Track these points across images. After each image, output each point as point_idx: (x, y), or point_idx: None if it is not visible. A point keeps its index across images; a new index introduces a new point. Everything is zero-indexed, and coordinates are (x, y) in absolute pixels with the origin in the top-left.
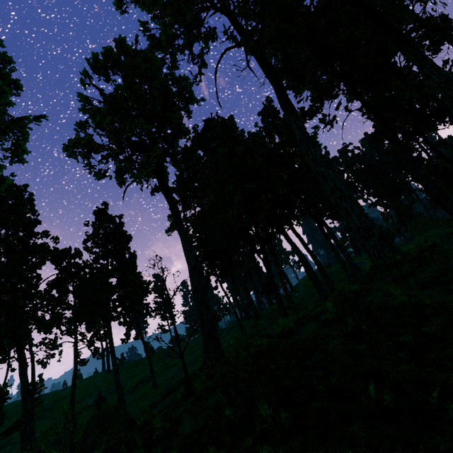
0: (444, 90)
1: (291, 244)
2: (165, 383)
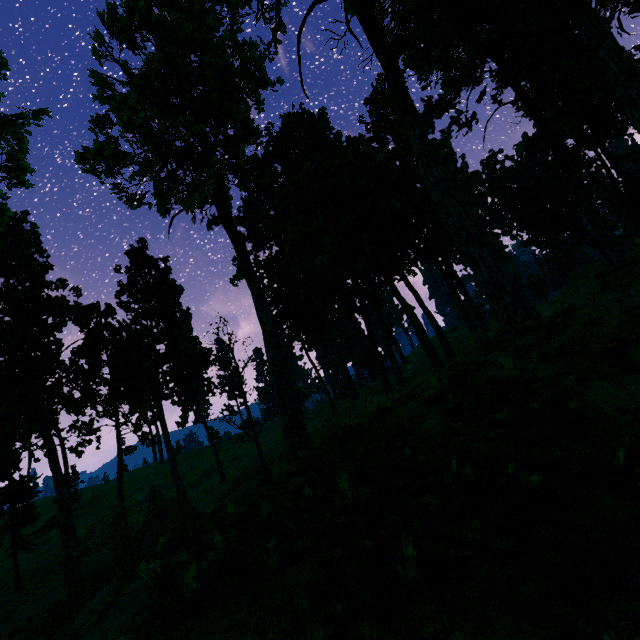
0: (623, 87)
1: (401, 302)
2: (236, 476)
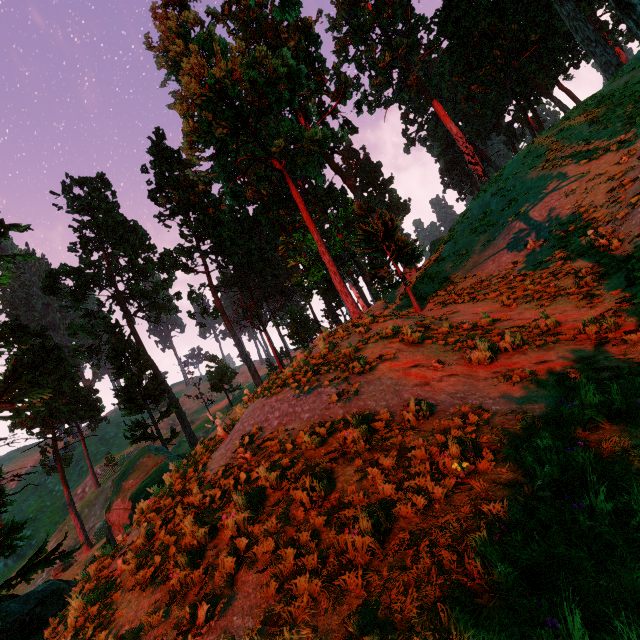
0: None
1: (554, 101)
2: None
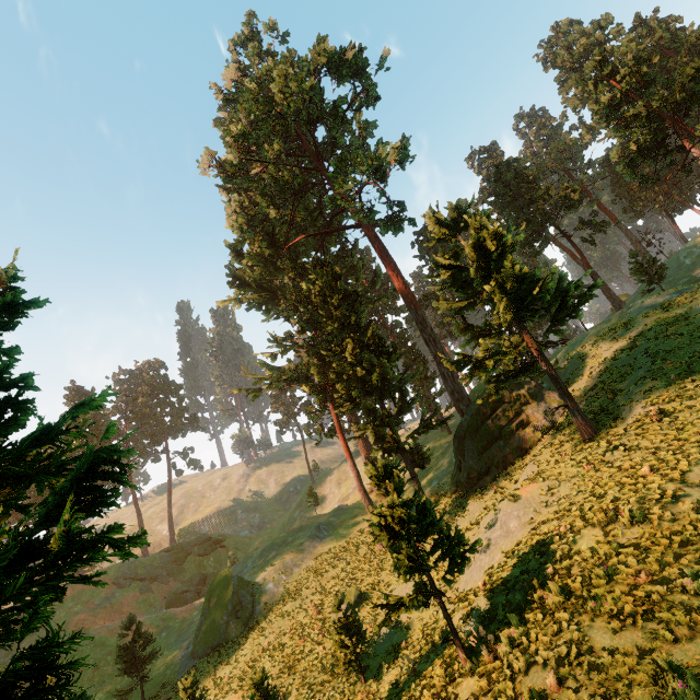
0: None
1: (698, 213)
2: None
